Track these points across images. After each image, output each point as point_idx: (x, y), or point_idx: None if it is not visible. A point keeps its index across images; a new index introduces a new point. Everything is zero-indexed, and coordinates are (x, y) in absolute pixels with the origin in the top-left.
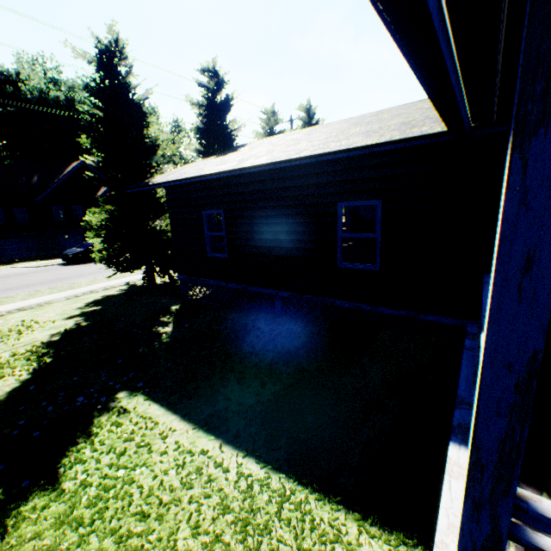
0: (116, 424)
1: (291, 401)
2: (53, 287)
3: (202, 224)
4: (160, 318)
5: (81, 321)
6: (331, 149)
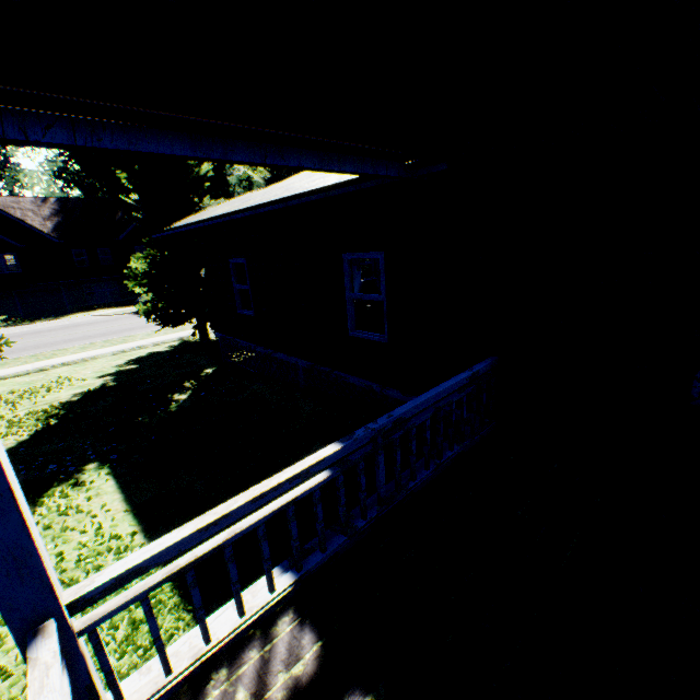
0: (64, 496)
1: (233, 494)
2: (109, 340)
3: (230, 274)
4: (185, 382)
5: (110, 381)
6: (298, 191)
